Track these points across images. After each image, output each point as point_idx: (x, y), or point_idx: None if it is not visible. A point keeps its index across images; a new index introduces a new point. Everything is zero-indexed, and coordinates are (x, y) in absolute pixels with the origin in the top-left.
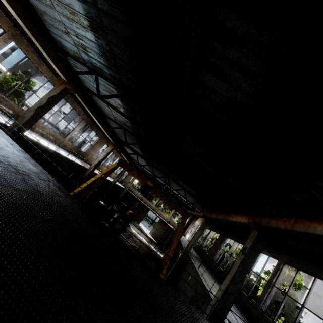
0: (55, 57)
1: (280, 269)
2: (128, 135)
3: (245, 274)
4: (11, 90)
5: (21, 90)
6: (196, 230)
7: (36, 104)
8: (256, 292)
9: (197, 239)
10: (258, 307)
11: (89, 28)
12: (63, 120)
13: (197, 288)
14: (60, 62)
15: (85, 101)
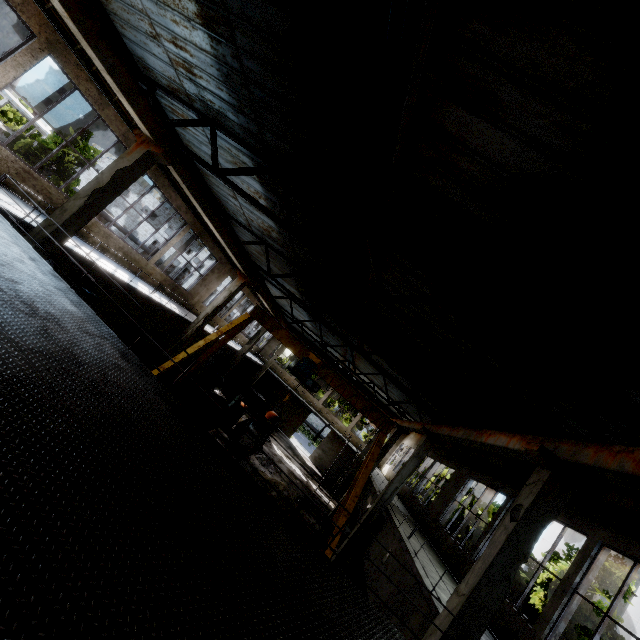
0: (128, 86)
1: (592, 557)
2: (275, 257)
3: (516, 564)
4: (46, 157)
5: (73, 165)
6: (403, 458)
7: (89, 183)
8: (528, 596)
9: (407, 477)
10: (538, 634)
11: (199, 19)
12: (150, 228)
13: (403, 578)
14: (139, 96)
15: (189, 182)
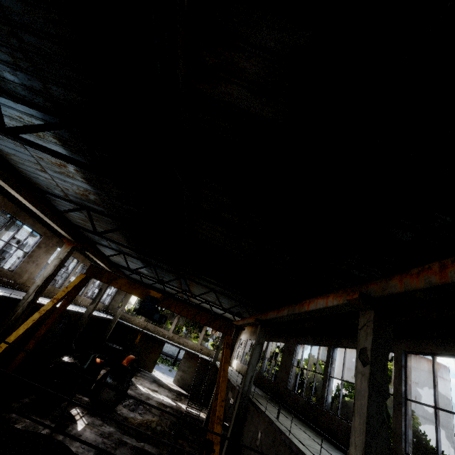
0: None
1: (404, 366)
2: (99, 219)
3: (384, 404)
4: None
5: None
6: (245, 349)
7: None
8: None
9: (257, 364)
10: (399, 451)
11: None
12: None
13: (278, 452)
14: None
15: None
